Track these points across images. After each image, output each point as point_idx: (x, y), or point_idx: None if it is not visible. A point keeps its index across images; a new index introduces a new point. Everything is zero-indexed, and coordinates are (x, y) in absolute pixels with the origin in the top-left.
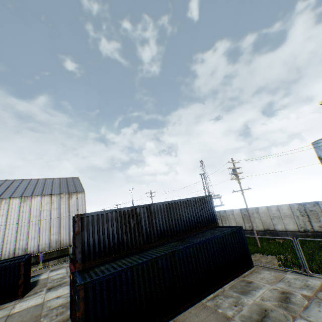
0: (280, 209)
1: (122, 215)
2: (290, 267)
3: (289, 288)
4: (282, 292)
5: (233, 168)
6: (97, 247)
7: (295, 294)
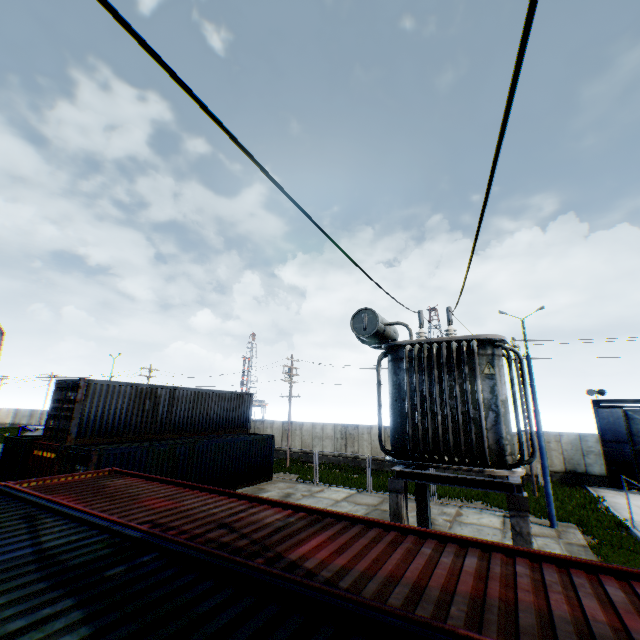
0: (326, 428)
1: (138, 392)
2: (305, 482)
3: (295, 491)
4: (287, 493)
5: (290, 367)
6: (99, 424)
7: (297, 494)
